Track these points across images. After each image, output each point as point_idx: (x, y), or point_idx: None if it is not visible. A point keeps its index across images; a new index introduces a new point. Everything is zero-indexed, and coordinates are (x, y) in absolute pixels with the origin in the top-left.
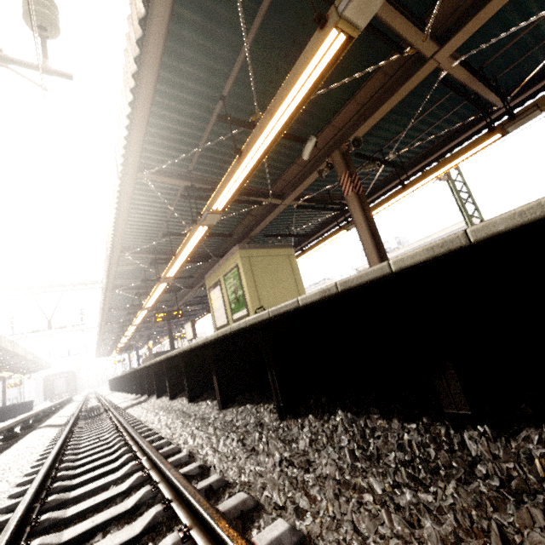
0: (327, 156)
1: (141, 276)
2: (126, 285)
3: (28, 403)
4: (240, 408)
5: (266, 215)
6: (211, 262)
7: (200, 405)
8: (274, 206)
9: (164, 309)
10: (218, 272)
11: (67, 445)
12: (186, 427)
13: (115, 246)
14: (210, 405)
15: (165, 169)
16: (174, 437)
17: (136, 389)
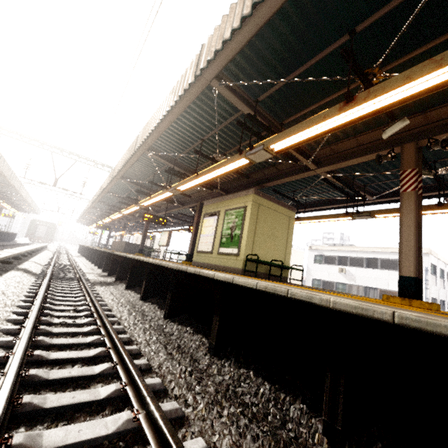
0: (394, 144)
1: (149, 177)
2: (132, 179)
3: (13, 234)
4: (242, 371)
5: (289, 174)
6: (212, 192)
7: (179, 330)
8: (303, 169)
9: (150, 211)
10: (221, 204)
11: (41, 312)
12: (172, 358)
13: (146, 142)
14: (194, 339)
15: (237, 89)
16: (161, 370)
17: (104, 267)
